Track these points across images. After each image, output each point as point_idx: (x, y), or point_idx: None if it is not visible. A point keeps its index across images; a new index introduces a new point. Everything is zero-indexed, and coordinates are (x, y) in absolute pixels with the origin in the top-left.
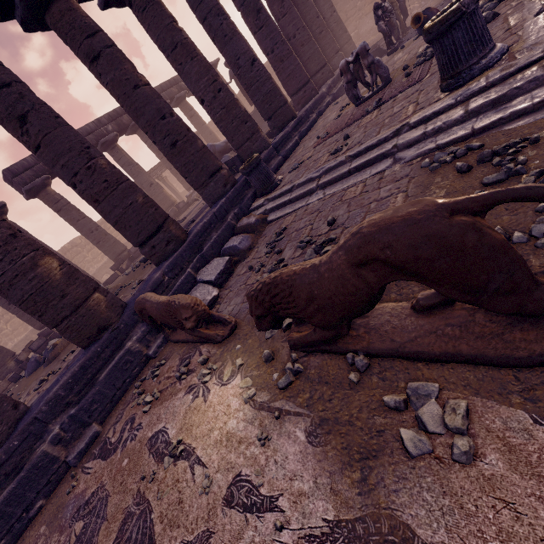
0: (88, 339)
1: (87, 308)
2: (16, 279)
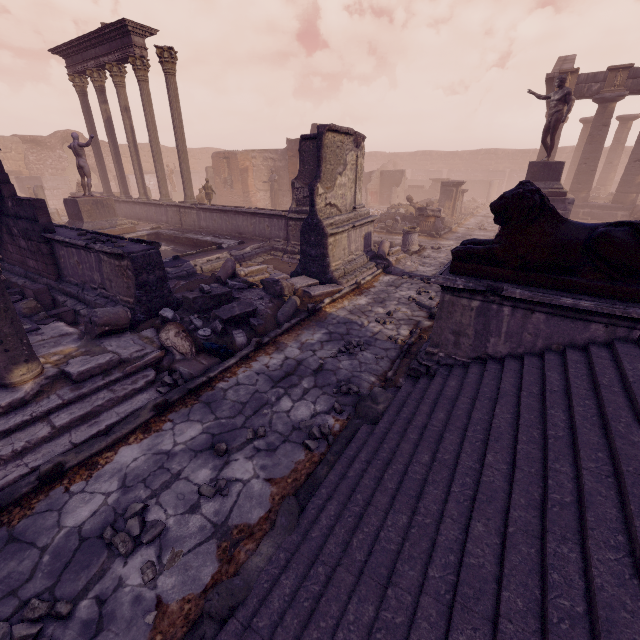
0: (616, 202)
1: (627, 195)
2: (630, 175)
